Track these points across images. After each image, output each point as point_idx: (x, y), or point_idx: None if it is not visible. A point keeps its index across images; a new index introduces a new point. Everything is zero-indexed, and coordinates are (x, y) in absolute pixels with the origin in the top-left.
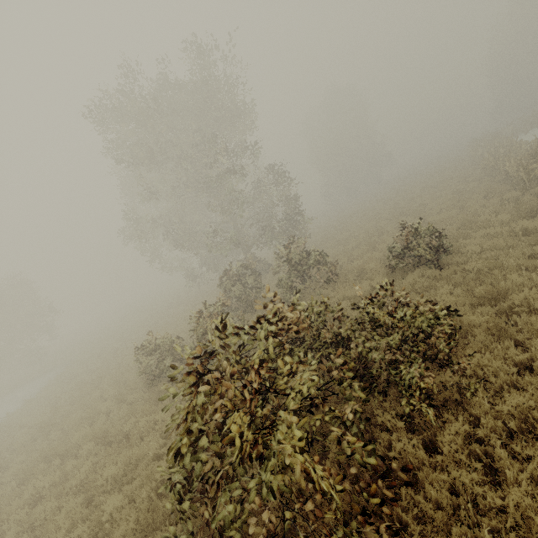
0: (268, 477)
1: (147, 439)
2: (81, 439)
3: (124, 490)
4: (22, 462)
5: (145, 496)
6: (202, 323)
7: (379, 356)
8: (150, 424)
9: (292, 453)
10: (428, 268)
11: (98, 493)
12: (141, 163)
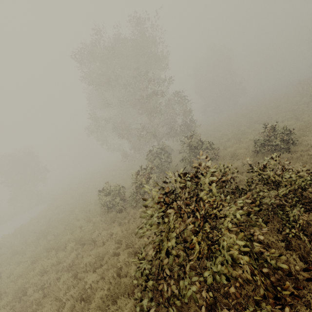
0: (219, 267)
1: (107, 243)
2: (66, 240)
3: (97, 271)
4: (32, 251)
5: (110, 276)
6: (139, 178)
7: (269, 200)
8: (108, 235)
9: (237, 253)
10: (282, 153)
11: (81, 272)
12: (103, 85)
